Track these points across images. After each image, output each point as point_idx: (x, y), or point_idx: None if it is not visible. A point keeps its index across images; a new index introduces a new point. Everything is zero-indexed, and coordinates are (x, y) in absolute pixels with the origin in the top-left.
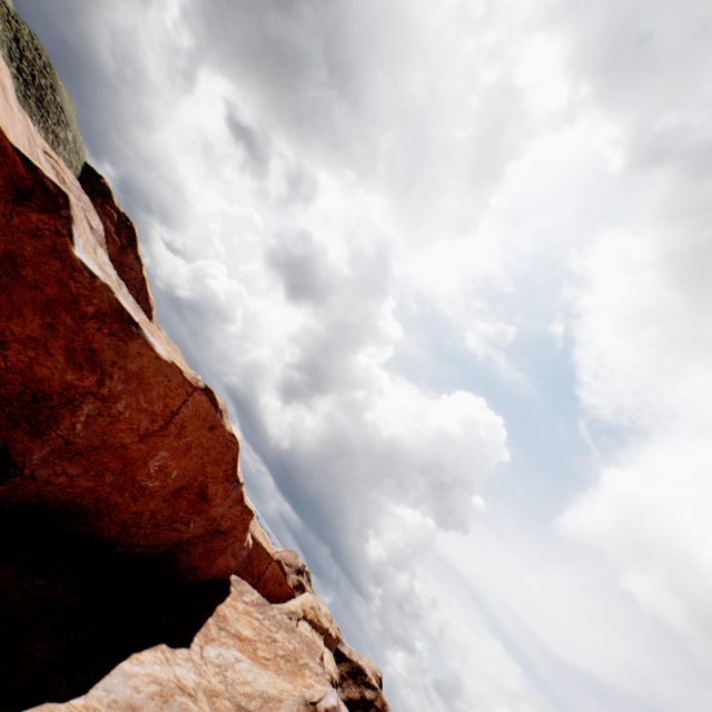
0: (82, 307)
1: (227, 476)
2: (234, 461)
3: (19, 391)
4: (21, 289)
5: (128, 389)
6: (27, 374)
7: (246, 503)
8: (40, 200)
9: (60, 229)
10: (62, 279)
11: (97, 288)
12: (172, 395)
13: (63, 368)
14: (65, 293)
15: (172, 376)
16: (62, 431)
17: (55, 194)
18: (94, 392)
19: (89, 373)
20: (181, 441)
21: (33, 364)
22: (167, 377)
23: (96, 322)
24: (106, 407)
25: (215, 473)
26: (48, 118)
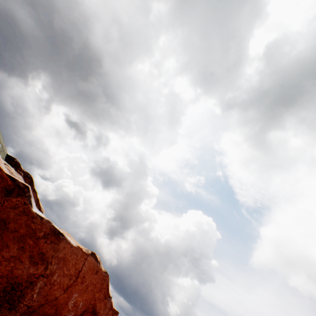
0: (37, 234)
1: (105, 296)
2: (107, 286)
3: (4, 286)
4: (8, 234)
5: (59, 267)
6: (9, 276)
7: (114, 307)
8: (17, 192)
9: (26, 202)
10: (28, 223)
11: (44, 223)
12: (78, 262)
13: (28, 267)
14: (29, 229)
15: (78, 253)
16: (26, 301)
17: (23, 187)
18: (42, 274)
19: (41, 265)
20: (83, 284)
21: (13, 269)
22: (76, 254)
23: (44, 238)
24: (48, 280)
25: (99, 296)
26: None
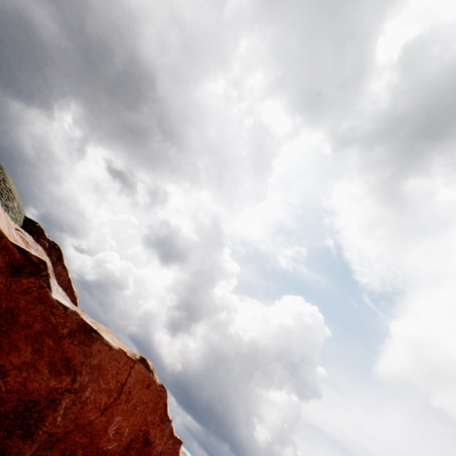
0: (60, 331)
1: (161, 419)
2: (164, 405)
3: (15, 405)
4: (17, 330)
5: (92, 378)
6: (21, 390)
7: (175, 435)
8: (29, 269)
9: (42, 284)
10: (45, 316)
11: (68, 315)
12: (121, 371)
13: (48, 378)
14: (47, 324)
15: (120, 358)
16: (47, 426)
17: (38, 263)
18: (69, 388)
19: (66, 375)
20: (129, 403)
21: (26, 381)
22: (117, 360)
23: (69, 338)
24: (77, 397)
25: (153, 419)
26: (2, 198)
